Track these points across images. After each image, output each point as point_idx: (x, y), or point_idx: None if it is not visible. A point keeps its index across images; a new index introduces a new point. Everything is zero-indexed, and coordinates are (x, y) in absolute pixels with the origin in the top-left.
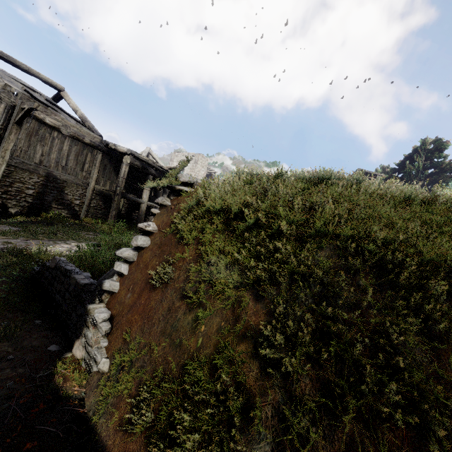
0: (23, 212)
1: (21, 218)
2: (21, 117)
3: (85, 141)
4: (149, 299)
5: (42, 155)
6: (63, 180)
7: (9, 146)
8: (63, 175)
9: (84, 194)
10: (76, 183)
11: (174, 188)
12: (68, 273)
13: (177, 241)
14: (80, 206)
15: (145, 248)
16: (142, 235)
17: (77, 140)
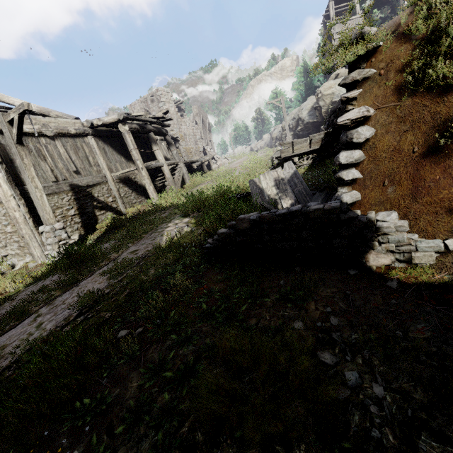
0: (82, 234)
1: (92, 237)
2: (18, 132)
3: (71, 133)
4: (451, 168)
5: (51, 170)
6: (85, 185)
7: (32, 173)
8: (82, 180)
9: (109, 189)
10: (96, 181)
11: (367, 49)
12: (287, 216)
13: (435, 97)
14: (115, 202)
15: (371, 139)
16: (353, 129)
17: (63, 136)
